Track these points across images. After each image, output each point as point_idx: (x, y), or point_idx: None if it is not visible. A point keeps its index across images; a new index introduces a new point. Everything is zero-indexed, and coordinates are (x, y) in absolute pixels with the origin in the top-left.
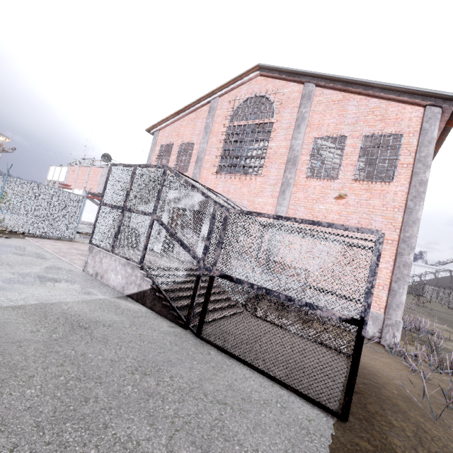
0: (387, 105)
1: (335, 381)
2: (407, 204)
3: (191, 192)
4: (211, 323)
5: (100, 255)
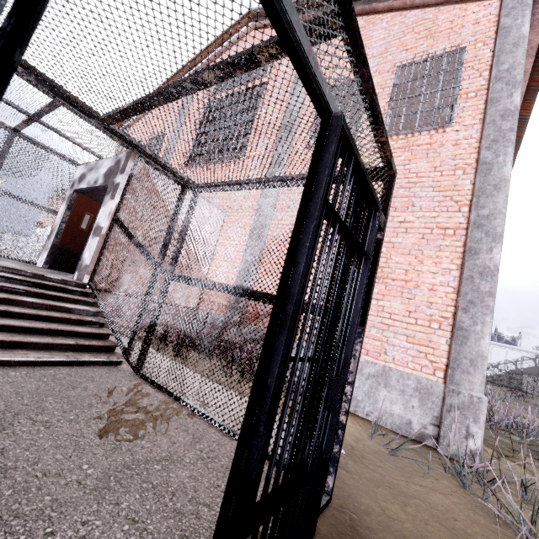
0: (436, 12)
1: None
2: (480, 157)
3: (100, 161)
4: None
5: None
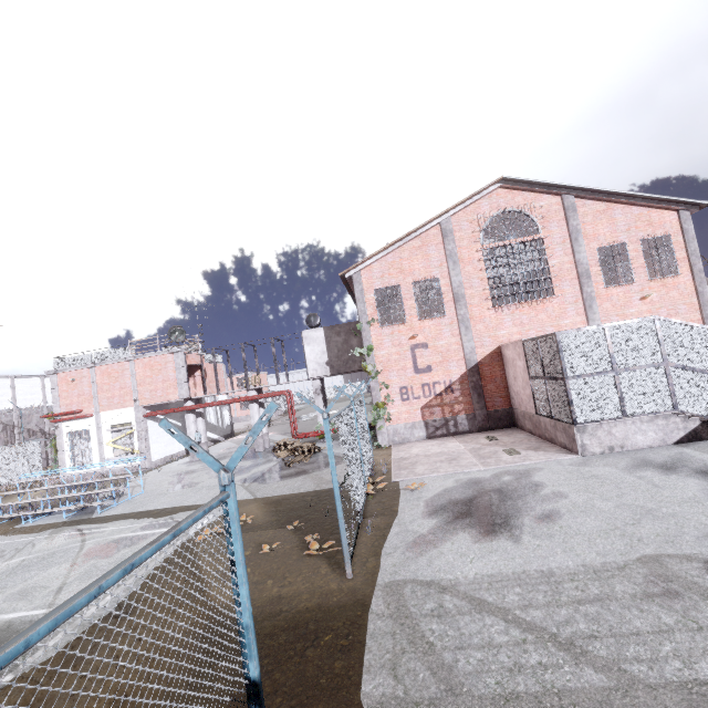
0: (648, 211)
1: None
2: (698, 290)
3: None
4: None
5: (605, 428)
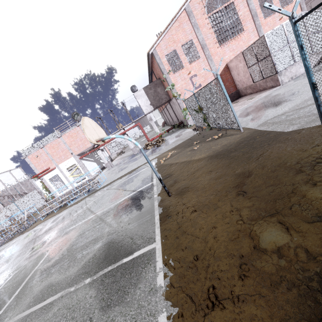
0: None
1: None
2: (301, 7)
3: None
4: None
5: (288, 71)
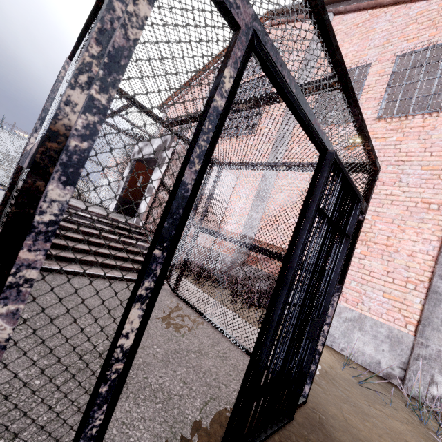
0: (441, 3)
1: (174, 437)
2: None
3: (152, 139)
4: (61, 275)
5: None
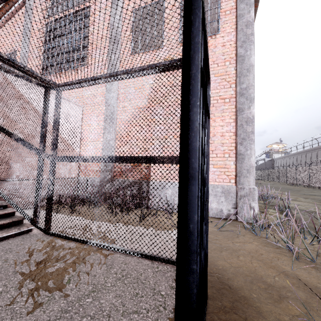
0: None
1: None
2: (237, 52)
3: None
4: None
5: None
